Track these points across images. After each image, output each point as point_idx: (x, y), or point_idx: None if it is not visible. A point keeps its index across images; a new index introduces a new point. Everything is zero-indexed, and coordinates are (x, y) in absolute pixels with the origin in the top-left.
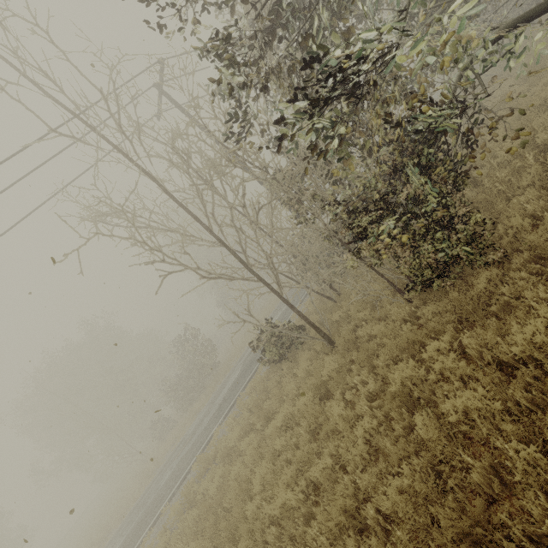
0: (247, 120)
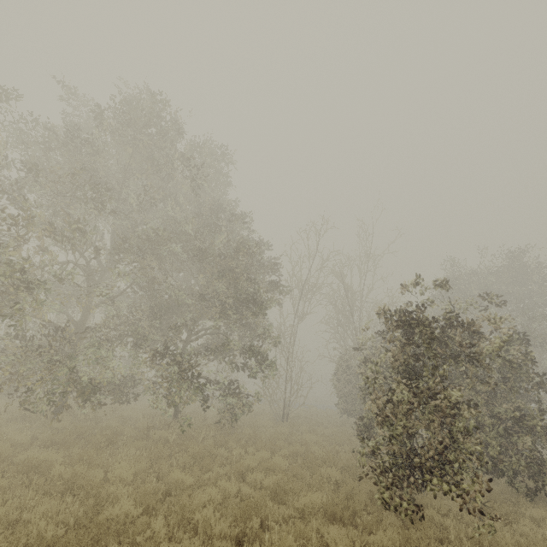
0: None
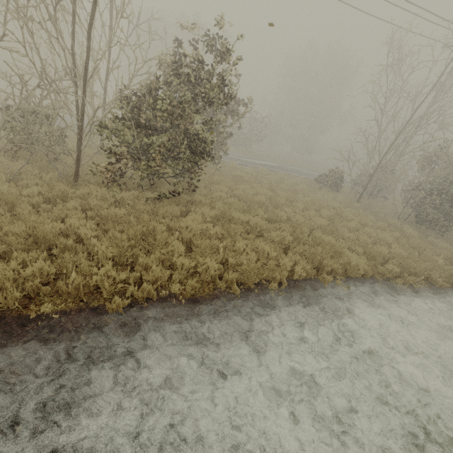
0: None
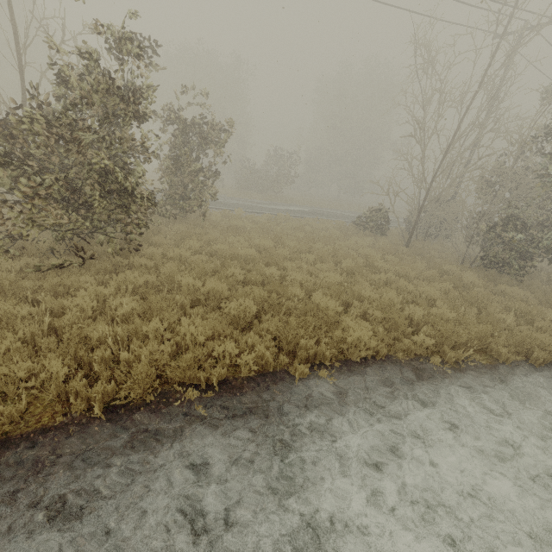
0: (546, 141)
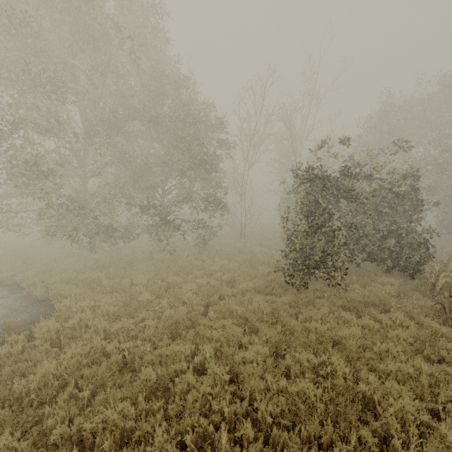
0: None
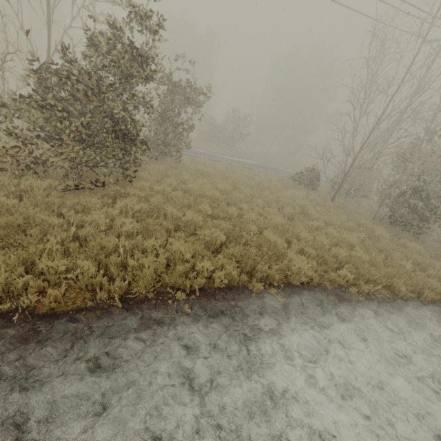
0: None
